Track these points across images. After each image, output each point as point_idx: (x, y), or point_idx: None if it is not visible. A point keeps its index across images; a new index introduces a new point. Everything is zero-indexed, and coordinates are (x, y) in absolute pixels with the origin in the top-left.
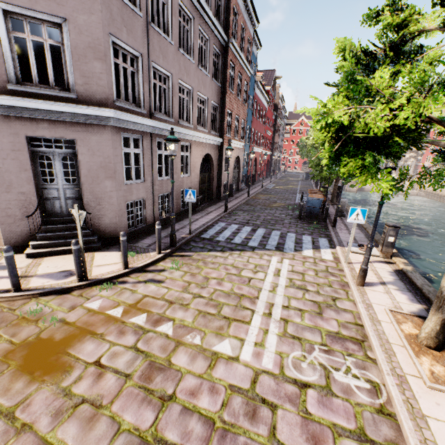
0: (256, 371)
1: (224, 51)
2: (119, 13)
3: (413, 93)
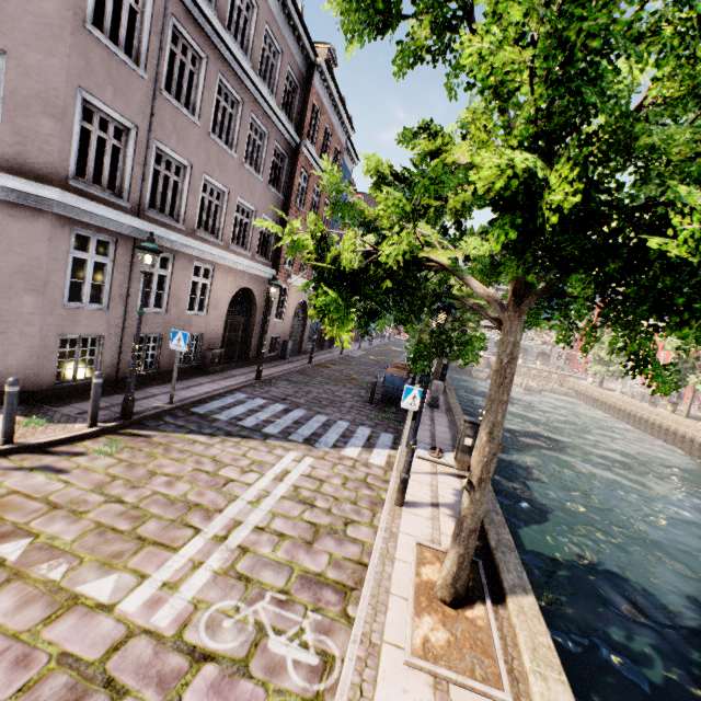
0: (131, 630)
1: (294, 153)
2: (105, 66)
3: (393, 225)
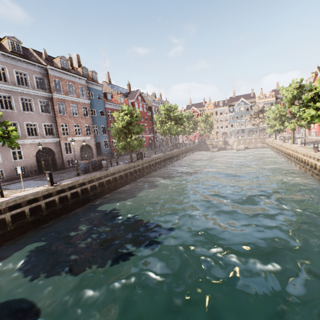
0: None
1: (52, 99)
2: None
3: None
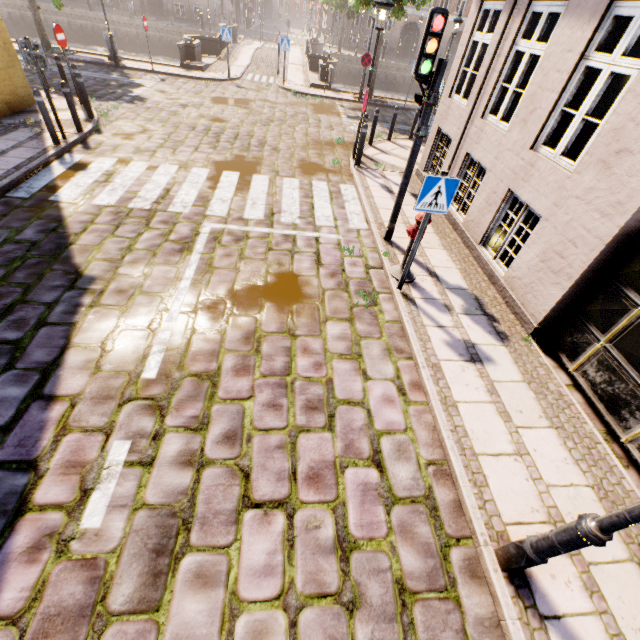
0: None
1: None
2: None
3: None
